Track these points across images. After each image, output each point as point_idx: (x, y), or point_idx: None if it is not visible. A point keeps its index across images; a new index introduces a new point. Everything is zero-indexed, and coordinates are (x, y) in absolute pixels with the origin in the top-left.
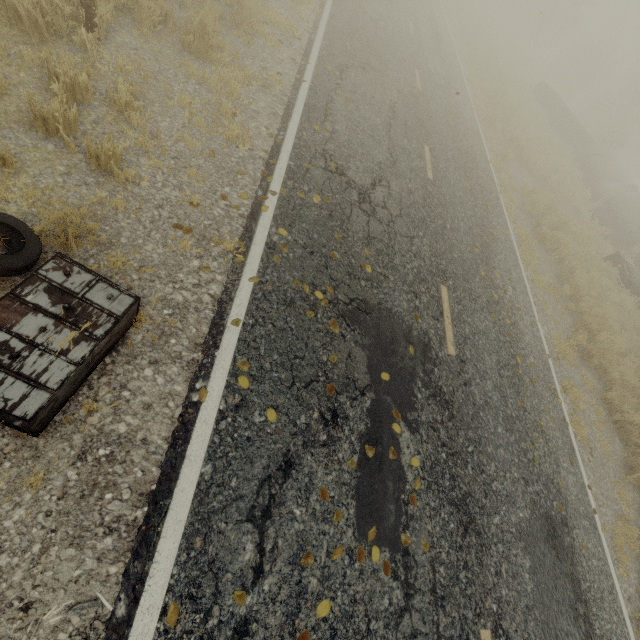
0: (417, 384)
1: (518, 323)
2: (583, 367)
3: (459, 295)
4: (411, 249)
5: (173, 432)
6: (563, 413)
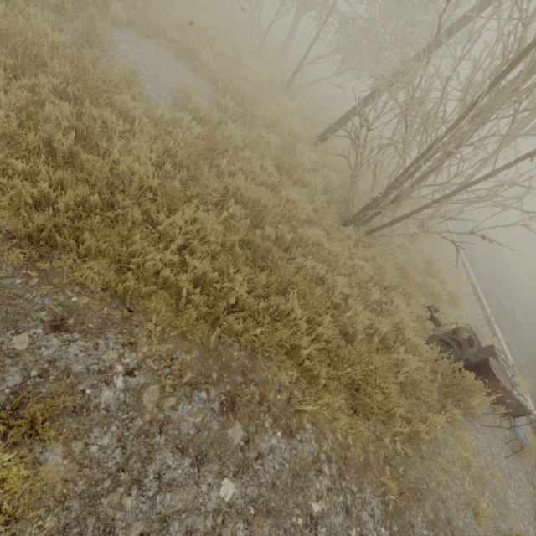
0: None
1: None
2: None
3: None
4: None
5: (532, 431)
6: None
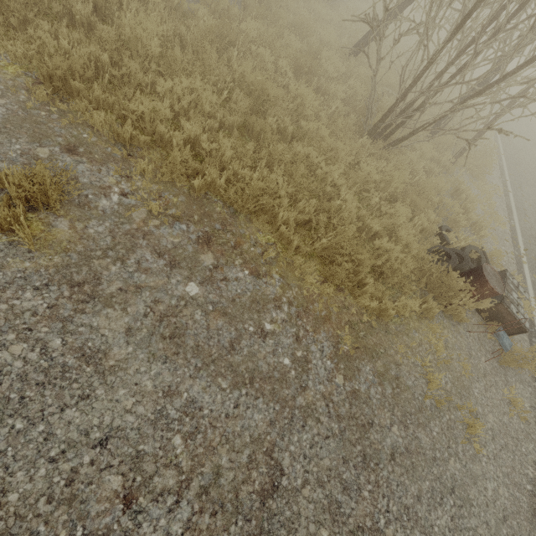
0: None
1: None
2: None
3: None
4: None
5: (531, 356)
6: None
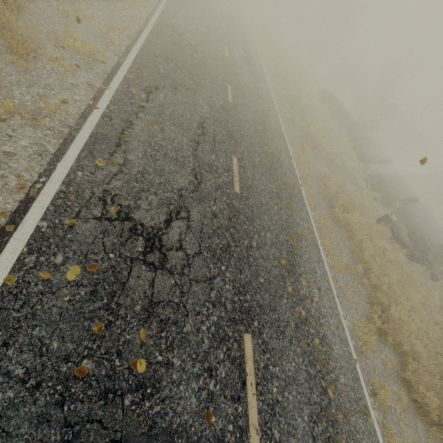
0: None
1: (326, 335)
2: (382, 345)
3: (265, 337)
4: (209, 297)
5: None
6: (376, 436)
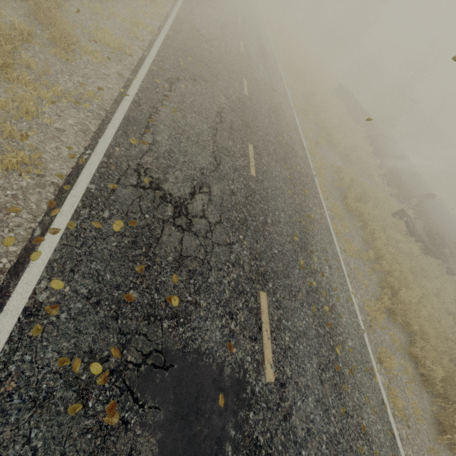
0: (226, 453)
1: (335, 305)
2: (391, 324)
3: (279, 297)
4: (229, 258)
5: None
6: (381, 393)
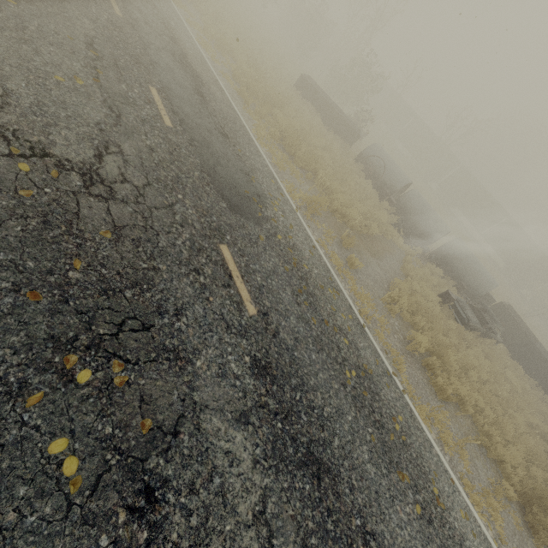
0: None
1: None
2: None
3: None
4: None
5: None
6: None
